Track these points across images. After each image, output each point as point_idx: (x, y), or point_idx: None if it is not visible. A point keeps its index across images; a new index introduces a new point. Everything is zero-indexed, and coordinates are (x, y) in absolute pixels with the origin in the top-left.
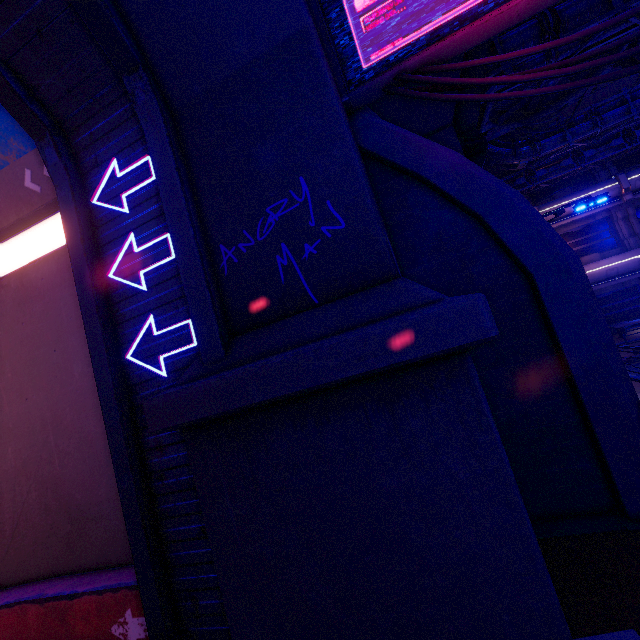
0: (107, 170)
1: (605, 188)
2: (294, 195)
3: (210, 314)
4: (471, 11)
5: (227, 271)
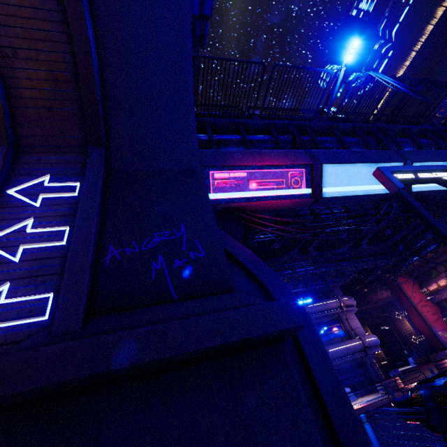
0: (37, 179)
1: None
2: (175, 231)
3: (83, 289)
4: (259, 197)
5: (108, 263)
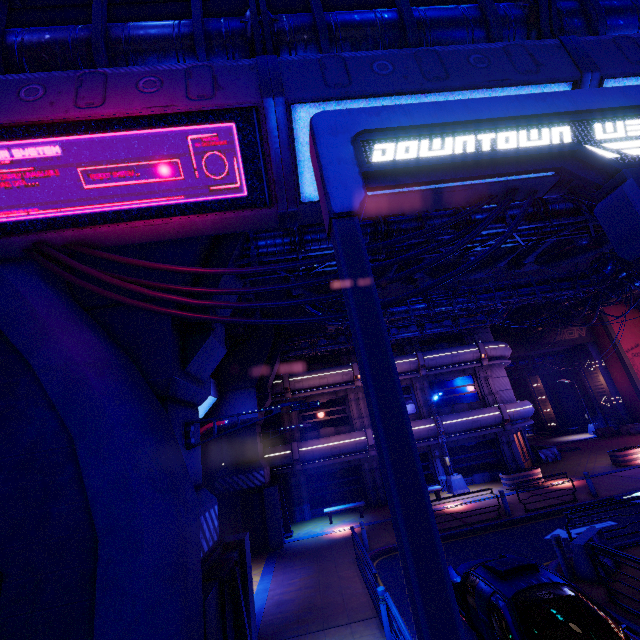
0: None
1: (408, 360)
2: None
3: None
4: (120, 212)
5: None
